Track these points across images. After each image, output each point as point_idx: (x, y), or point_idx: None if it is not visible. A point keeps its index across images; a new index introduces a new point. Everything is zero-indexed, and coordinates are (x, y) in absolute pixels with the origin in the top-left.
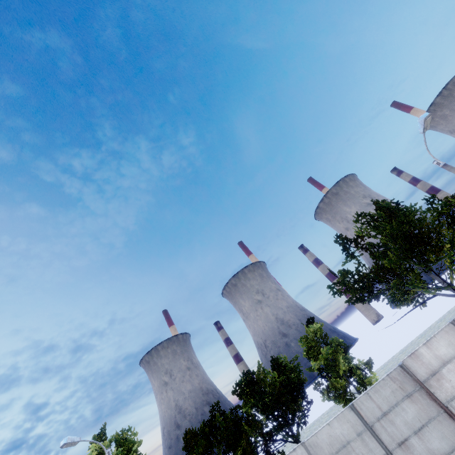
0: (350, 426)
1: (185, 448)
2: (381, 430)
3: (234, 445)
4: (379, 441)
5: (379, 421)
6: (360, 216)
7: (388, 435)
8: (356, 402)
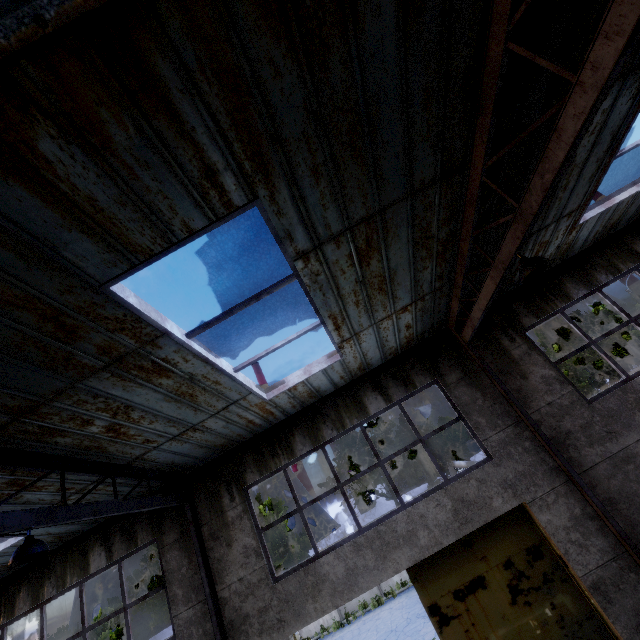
0: None
1: None
2: None
3: None
4: None
5: None
6: None
7: None
8: None
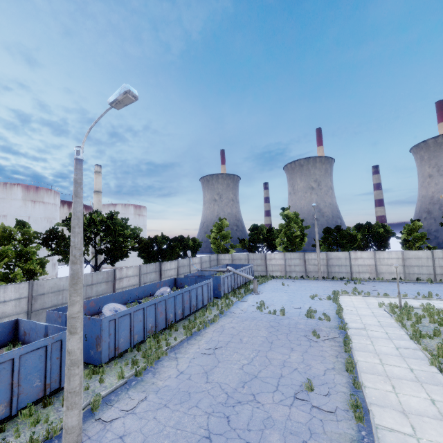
0: (426, 255)
1: (324, 232)
2: (437, 261)
3: (351, 241)
4: (433, 262)
5: (439, 259)
6: None
7: (438, 263)
8: (435, 251)
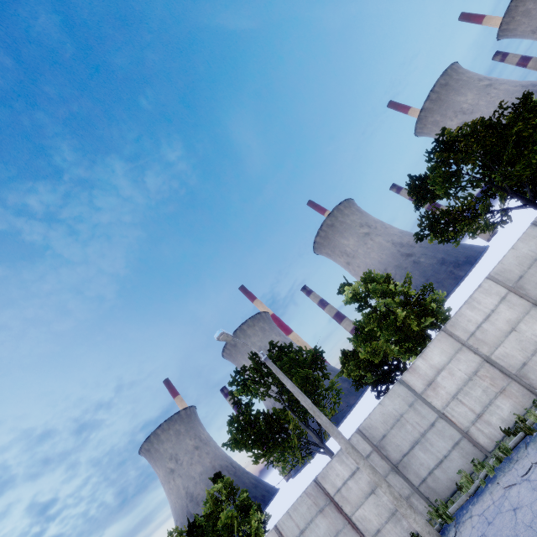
0: None
1: None
2: None
3: None
4: None
5: None
6: (239, 373)
7: None
8: None
